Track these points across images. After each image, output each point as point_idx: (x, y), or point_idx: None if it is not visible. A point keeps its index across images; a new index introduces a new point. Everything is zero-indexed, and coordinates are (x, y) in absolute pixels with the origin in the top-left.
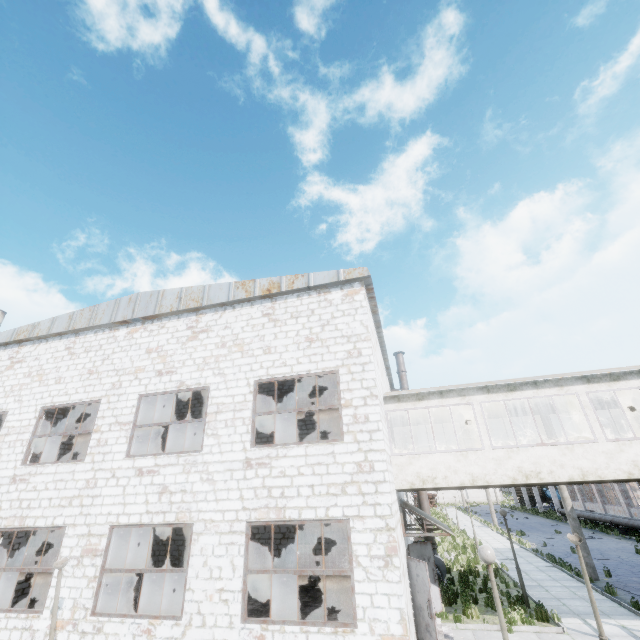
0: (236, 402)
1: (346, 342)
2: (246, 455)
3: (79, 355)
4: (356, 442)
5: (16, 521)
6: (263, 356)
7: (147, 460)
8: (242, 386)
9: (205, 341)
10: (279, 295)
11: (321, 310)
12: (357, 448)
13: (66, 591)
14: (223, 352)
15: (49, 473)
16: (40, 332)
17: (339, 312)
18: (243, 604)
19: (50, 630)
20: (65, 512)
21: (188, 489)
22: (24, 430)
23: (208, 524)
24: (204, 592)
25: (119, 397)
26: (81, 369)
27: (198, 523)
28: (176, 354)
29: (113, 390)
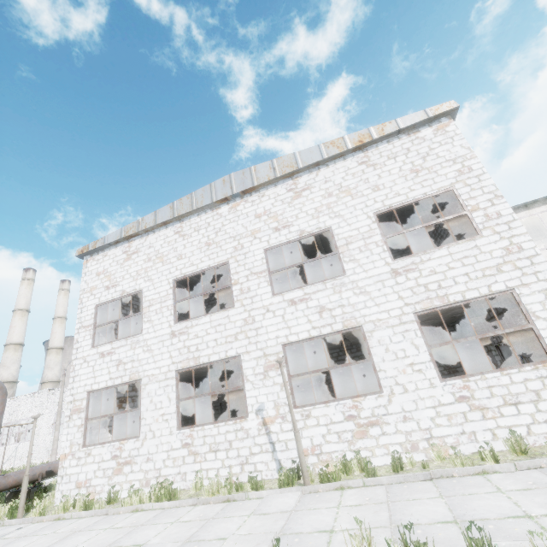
0: (362, 232)
1: (453, 164)
2: (390, 267)
3: (190, 235)
4: (496, 233)
5: (190, 362)
6: (373, 193)
7: (295, 292)
8: (363, 220)
9: (310, 196)
10: (369, 145)
11: (416, 147)
12: (499, 237)
13: (263, 397)
14: (332, 200)
15: (205, 323)
16: (147, 225)
17: (435, 144)
18: (436, 369)
19: (290, 407)
20: (234, 345)
21: (345, 303)
22: (165, 299)
23: (377, 323)
24: (395, 369)
25: (245, 255)
26: (198, 244)
27: (366, 324)
28: (286, 212)
29: (237, 252)
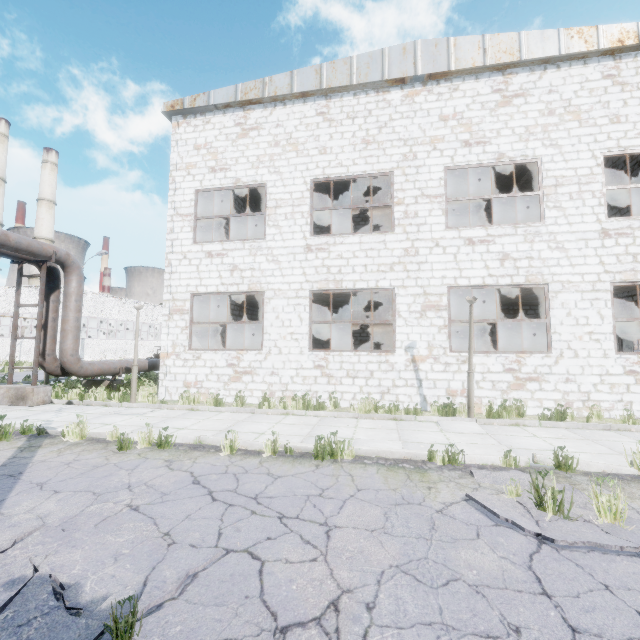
0: (580, 175)
1: None
2: (601, 226)
3: (341, 122)
4: None
5: (330, 284)
6: (610, 126)
7: (476, 231)
8: (585, 159)
9: (523, 107)
10: (627, 51)
11: None
12: None
13: (416, 336)
14: (552, 121)
15: (352, 243)
16: (278, 90)
17: None
18: (614, 342)
19: (470, 349)
20: (388, 276)
21: (535, 256)
22: (299, 203)
23: (566, 285)
24: (572, 334)
25: (417, 169)
26: (351, 138)
27: (554, 284)
28: (484, 122)
29: (406, 162)
